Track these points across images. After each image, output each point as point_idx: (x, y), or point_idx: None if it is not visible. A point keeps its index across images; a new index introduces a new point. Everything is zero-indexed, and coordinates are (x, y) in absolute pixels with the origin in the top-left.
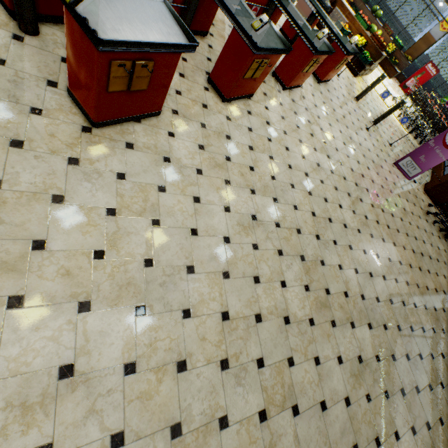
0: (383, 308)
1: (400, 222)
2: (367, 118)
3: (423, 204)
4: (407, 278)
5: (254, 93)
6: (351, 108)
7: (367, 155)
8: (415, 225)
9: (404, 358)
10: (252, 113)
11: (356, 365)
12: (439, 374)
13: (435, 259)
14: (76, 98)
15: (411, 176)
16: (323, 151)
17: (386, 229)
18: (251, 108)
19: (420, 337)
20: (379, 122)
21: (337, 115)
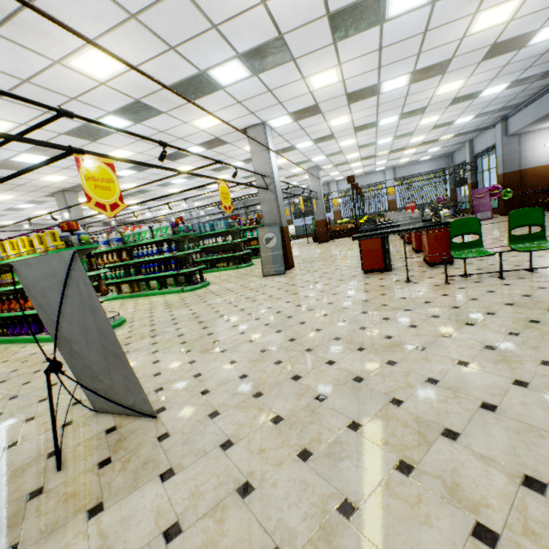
0: None
1: None
2: None
3: None
4: None
5: None
6: None
7: None
8: None
9: None
10: None
11: None
12: None
13: None
14: (422, 249)
15: (491, 217)
16: None
17: None
18: None
19: None
20: None
21: None
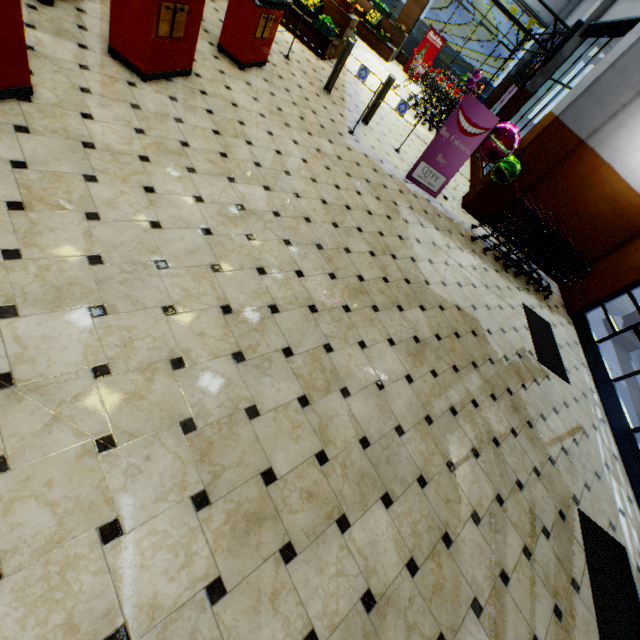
0: (413, 442)
1: (430, 267)
2: (350, 117)
3: (465, 228)
4: (455, 359)
5: (30, 85)
6: (318, 104)
7: (356, 172)
8: (456, 263)
9: (470, 524)
10: (33, 130)
11: (360, 623)
12: (537, 512)
13: (497, 306)
14: None
15: (437, 191)
16: (253, 180)
17: (405, 286)
18: (32, 120)
19: (493, 461)
20: (374, 121)
21: (288, 116)
